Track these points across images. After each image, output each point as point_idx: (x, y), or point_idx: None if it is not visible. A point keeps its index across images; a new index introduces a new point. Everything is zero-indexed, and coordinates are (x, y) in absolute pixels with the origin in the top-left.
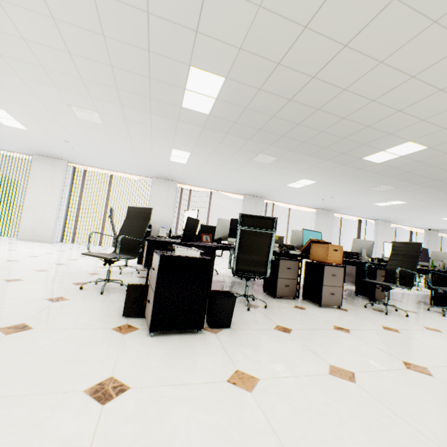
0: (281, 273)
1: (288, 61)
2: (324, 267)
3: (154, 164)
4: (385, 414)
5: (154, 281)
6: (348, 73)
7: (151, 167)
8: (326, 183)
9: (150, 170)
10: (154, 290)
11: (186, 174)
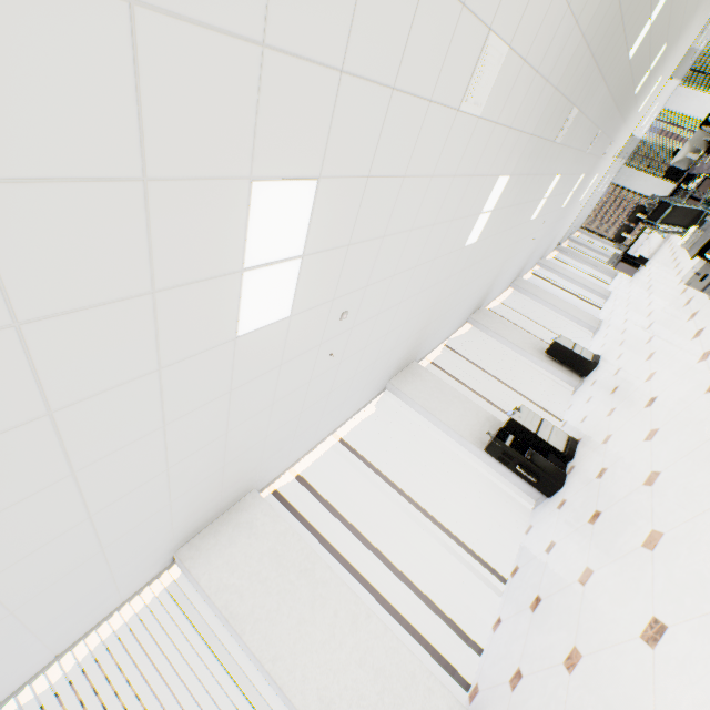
0: None
1: None
2: None
3: (429, 297)
4: None
5: None
6: None
7: (415, 324)
8: (565, 171)
9: (403, 345)
10: None
11: (446, 303)
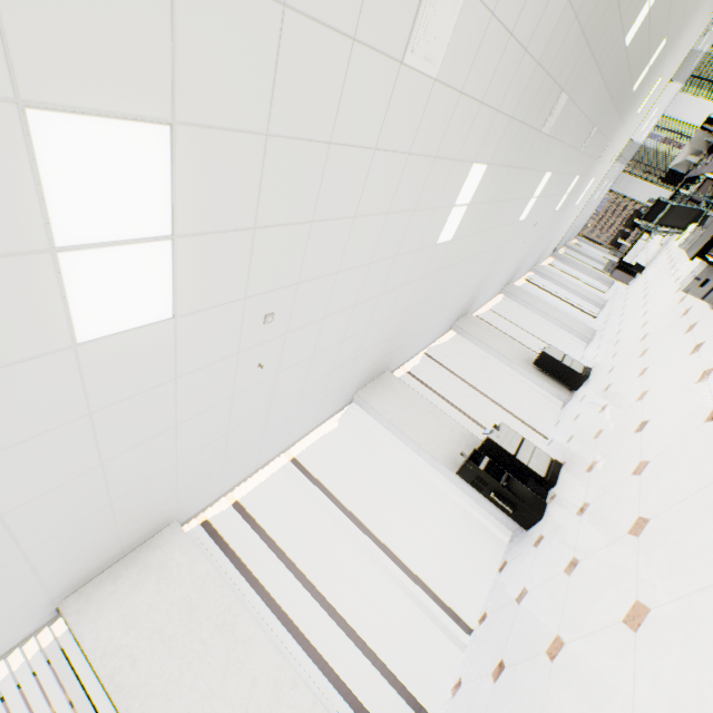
0: None
1: None
2: None
3: (396, 301)
4: None
5: None
6: None
7: (381, 330)
8: (556, 169)
9: (369, 353)
10: None
11: (421, 308)
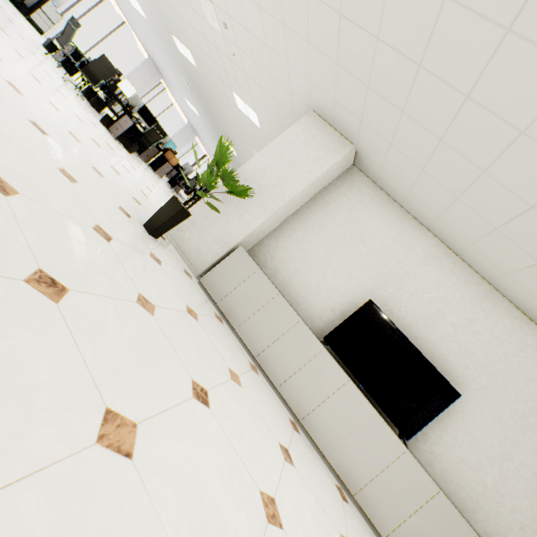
0: (150, 150)
1: (217, 97)
2: (167, 162)
3: None
4: (161, 190)
5: (125, 127)
6: (227, 119)
7: None
8: (204, 124)
9: None
10: (126, 131)
11: None
